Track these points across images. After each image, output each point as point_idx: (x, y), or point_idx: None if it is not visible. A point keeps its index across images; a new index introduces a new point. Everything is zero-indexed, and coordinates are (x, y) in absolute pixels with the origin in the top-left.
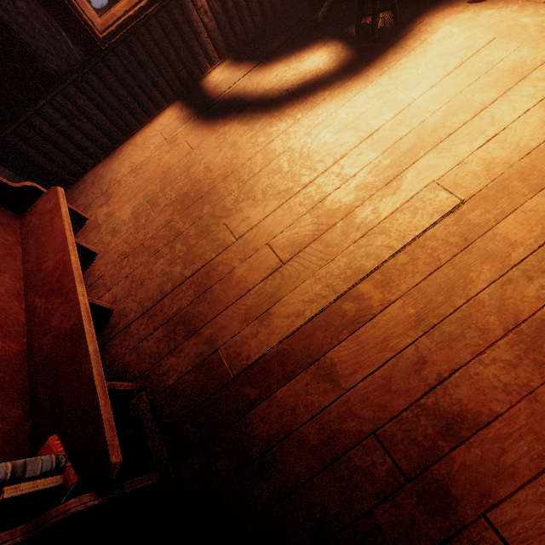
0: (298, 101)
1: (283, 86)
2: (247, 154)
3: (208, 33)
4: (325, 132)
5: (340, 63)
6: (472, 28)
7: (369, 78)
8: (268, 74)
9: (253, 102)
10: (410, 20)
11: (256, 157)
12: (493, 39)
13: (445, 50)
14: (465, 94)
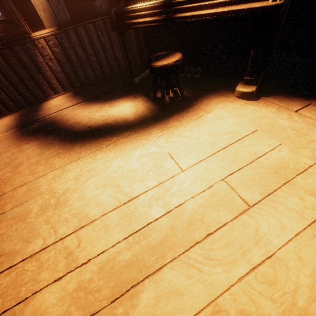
0: (90, 139)
1: (89, 122)
2: (16, 182)
3: (53, 72)
4: (91, 181)
5: (135, 116)
6: (238, 116)
7: (150, 136)
8: (85, 110)
9: (60, 129)
10: (194, 97)
11: (20, 188)
12: (256, 131)
13: (216, 129)
14: (228, 183)
